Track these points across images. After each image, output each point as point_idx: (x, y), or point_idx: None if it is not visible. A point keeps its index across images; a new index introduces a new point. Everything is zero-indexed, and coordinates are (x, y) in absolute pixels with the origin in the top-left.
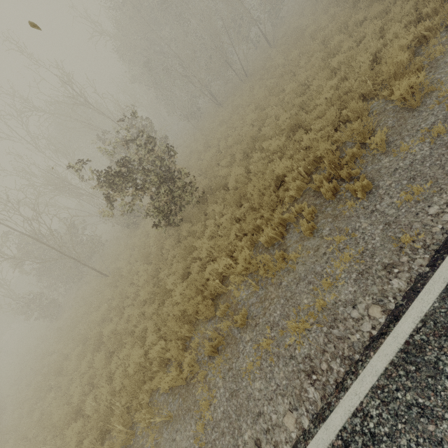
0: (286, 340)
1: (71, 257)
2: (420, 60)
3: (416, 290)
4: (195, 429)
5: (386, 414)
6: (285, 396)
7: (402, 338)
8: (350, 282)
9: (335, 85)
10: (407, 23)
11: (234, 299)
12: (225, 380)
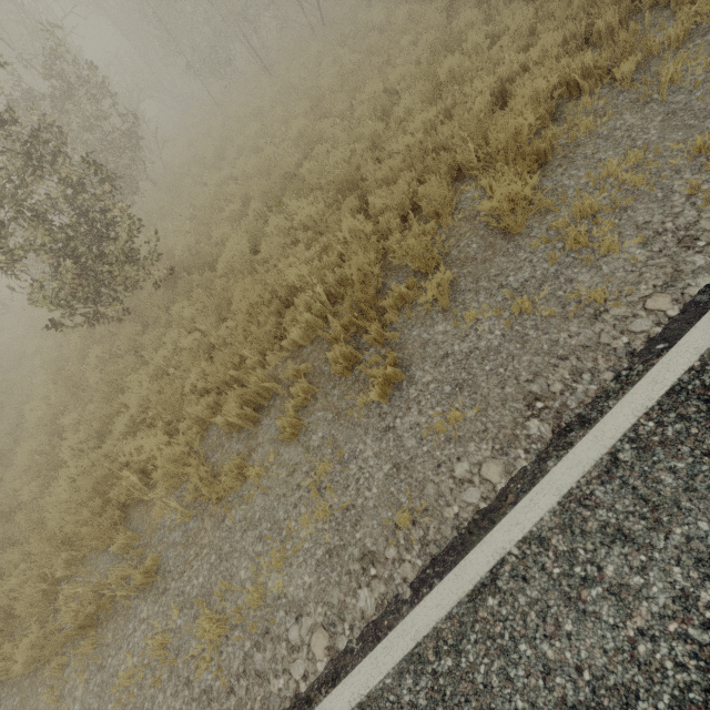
0: (192, 643)
1: None
2: (556, 132)
3: (378, 632)
4: None
5: None
6: None
7: None
8: (311, 564)
9: (431, 122)
10: (568, 36)
11: (153, 520)
12: (88, 688)
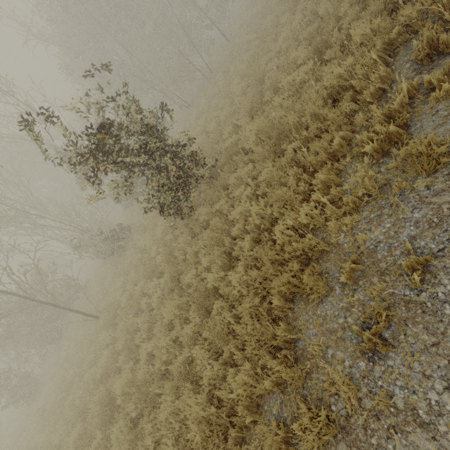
0: None
1: (43, 302)
2: None
3: None
4: None
5: None
6: None
7: None
8: None
9: None
10: None
11: (357, 250)
12: None
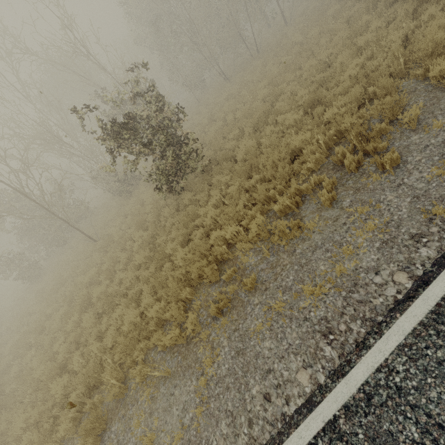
0: (300, 303)
1: (59, 217)
2: None
3: None
4: (196, 384)
5: (414, 370)
6: (298, 354)
7: (432, 301)
8: (373, 250)
9: (361, 64)
10: (443, 6)
11: (241, 265)
12: (231, 340)
